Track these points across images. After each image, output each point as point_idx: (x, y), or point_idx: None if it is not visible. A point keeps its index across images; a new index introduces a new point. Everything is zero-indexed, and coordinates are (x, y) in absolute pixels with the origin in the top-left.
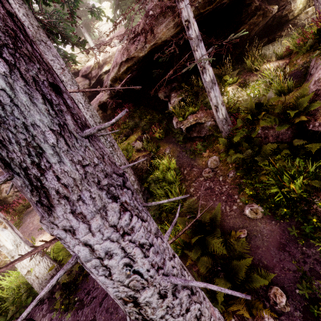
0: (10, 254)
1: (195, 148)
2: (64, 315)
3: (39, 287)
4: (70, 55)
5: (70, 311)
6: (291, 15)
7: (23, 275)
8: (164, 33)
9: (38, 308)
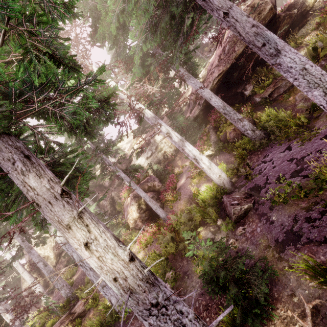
0: (208, 167)
1: (281, 99)
2: (253, 180)
3: (227, 184)
4: (179, 93)
5: (255, 178)
6: (308, 8)
7: (217, 177)
8: (239, 51)
9: (232, 193)
